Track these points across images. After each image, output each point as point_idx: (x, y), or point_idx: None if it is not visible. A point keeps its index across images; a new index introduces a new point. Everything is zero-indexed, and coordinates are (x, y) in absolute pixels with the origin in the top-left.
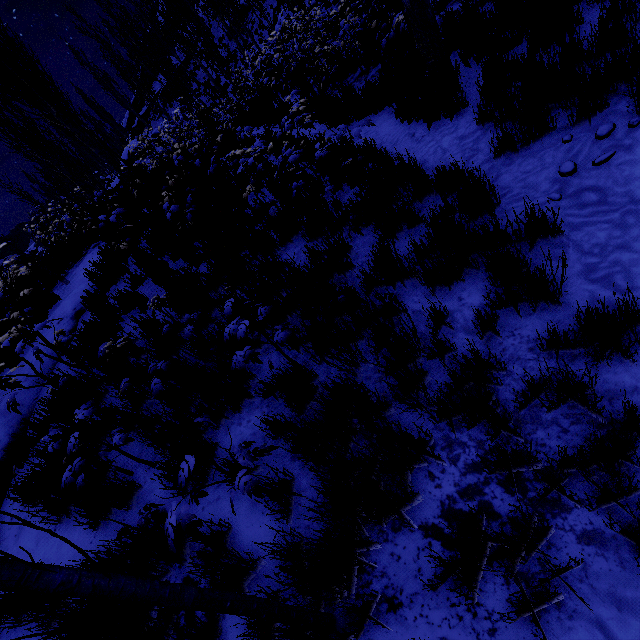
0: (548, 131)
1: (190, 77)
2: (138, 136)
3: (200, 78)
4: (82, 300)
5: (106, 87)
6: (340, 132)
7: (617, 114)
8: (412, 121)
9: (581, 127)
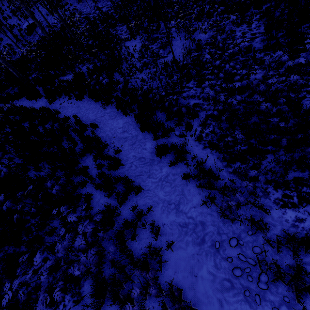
0: (56, 99)
1: None
2: None
3: None
4: None
5: None
6: (10, 105)
7: (64, 96)
8: (32, 100)
9: (60, 98)
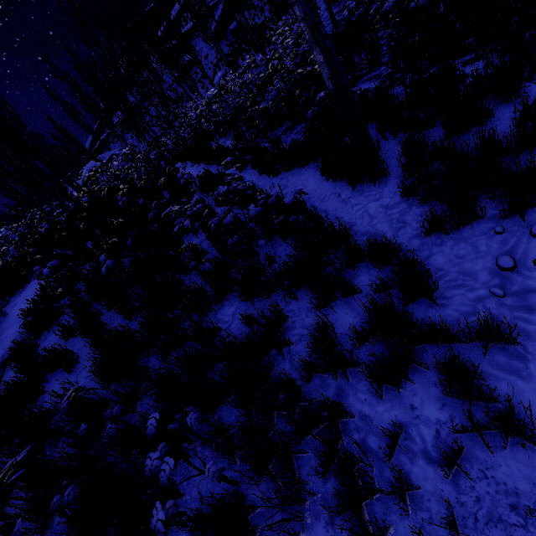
0: (477, 218)
1: (145, 111)
2: (96, 159)
3: (153, 112)
4: (9, 351)
5: (73, 117)
6: (271, 180)
7: None
8: (337, 181)
9: (512, 220)
